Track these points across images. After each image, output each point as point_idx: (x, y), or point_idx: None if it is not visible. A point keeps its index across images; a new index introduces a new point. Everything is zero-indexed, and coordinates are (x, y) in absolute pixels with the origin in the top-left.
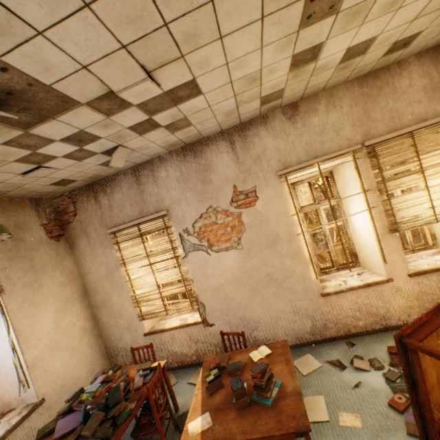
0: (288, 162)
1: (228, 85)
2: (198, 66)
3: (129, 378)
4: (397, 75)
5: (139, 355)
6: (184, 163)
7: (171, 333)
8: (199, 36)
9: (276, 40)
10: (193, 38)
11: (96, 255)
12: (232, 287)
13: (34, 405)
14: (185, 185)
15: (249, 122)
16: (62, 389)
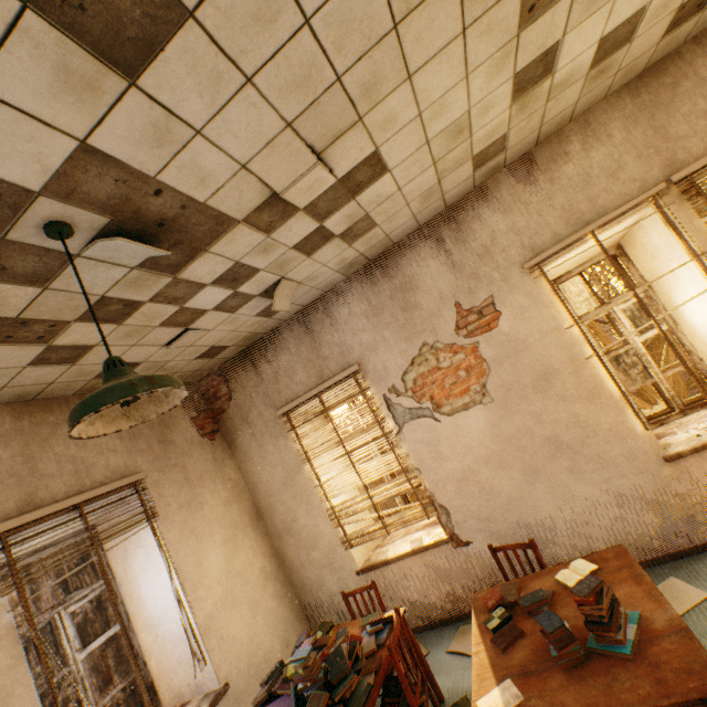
0: (538, 245)
1: (423, 148)
2: (381, 128)
3: (353, 637)
4: (699, 58)
5: (356, 604)
6: (371, 289)
7: (400, 565)
8: (380, 83)
9: (487, 59)
10: (373, 89)
11: (266, 452)
12: (489, 471)
13: (216, 694)
14: (378, 321)
15: (459, 203)
16: (250, 670)
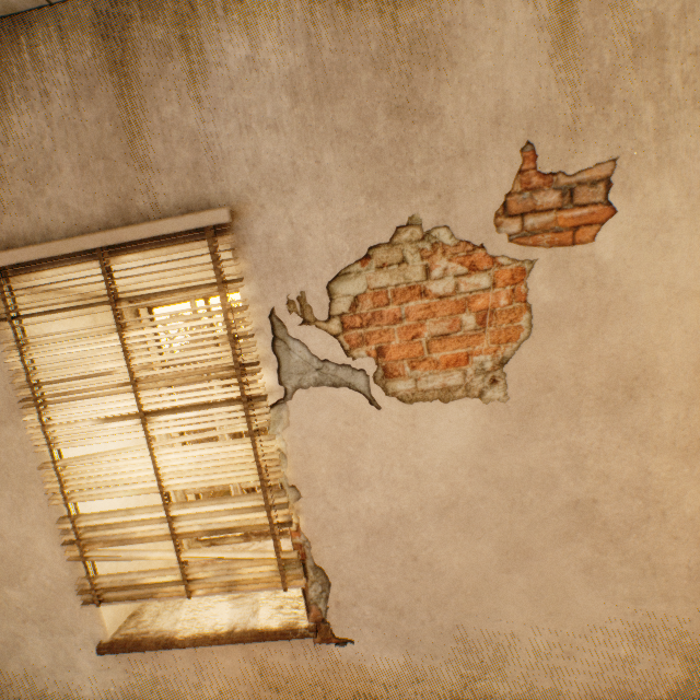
0: None
1: None
2: None
3: None
4: None
5: None
6: (331, 14)
7: (196, 650)
8: None
9: None
10: None
11: None
12: (440, 530)
13: None
14: (320, 116)
15: None
16: None
